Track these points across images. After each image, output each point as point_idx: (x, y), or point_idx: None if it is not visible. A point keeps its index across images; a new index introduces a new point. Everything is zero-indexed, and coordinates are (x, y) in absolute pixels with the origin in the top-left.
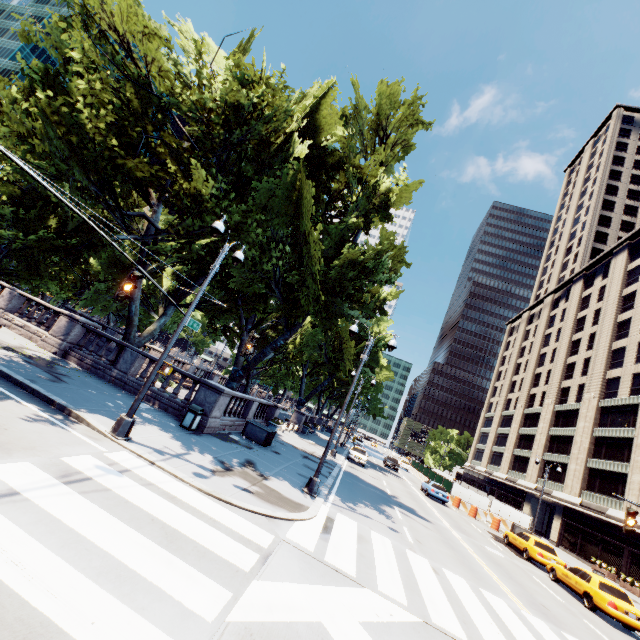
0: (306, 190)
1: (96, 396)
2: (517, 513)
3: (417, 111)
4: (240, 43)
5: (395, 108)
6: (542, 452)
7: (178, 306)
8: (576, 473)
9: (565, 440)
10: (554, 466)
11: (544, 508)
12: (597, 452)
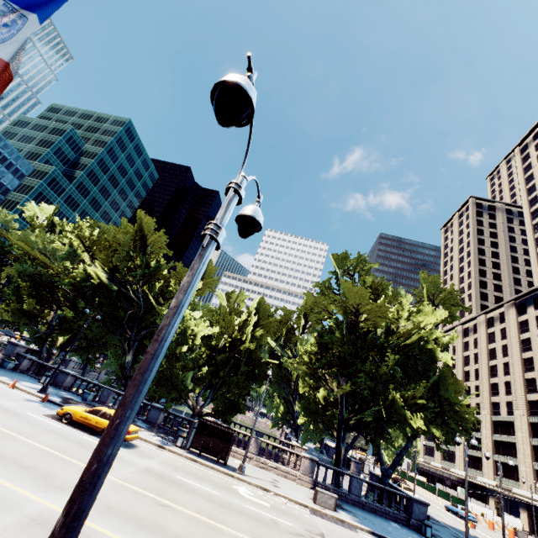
0: (453, 381)
1: (399, 533)
2: (512, 518)
3: (456, 298)
4: (345, 254)
5: (438, 291)
6: (492, 454)
7: (349, 431)
8: (527, 474)
9: (508, 445)
10: (505, 466)
11: (504, 500)
12: (537, 457)
